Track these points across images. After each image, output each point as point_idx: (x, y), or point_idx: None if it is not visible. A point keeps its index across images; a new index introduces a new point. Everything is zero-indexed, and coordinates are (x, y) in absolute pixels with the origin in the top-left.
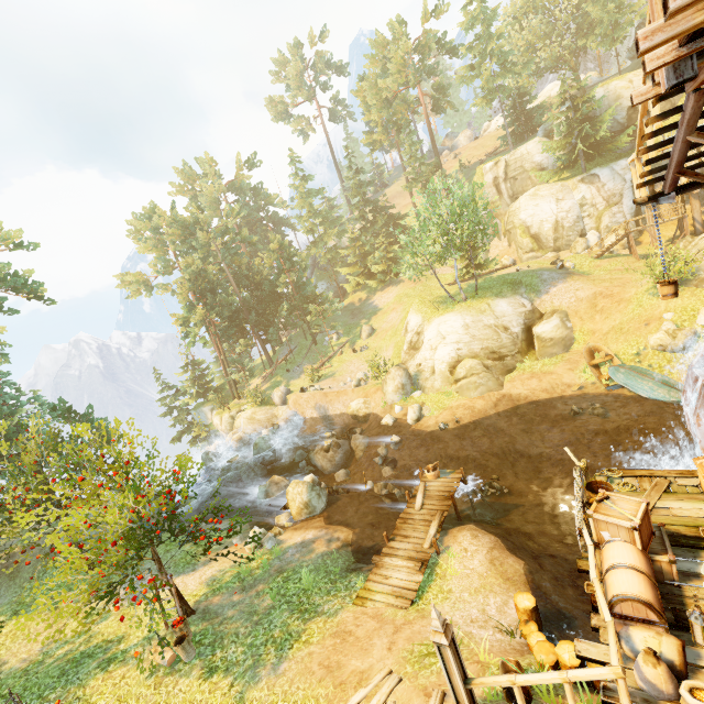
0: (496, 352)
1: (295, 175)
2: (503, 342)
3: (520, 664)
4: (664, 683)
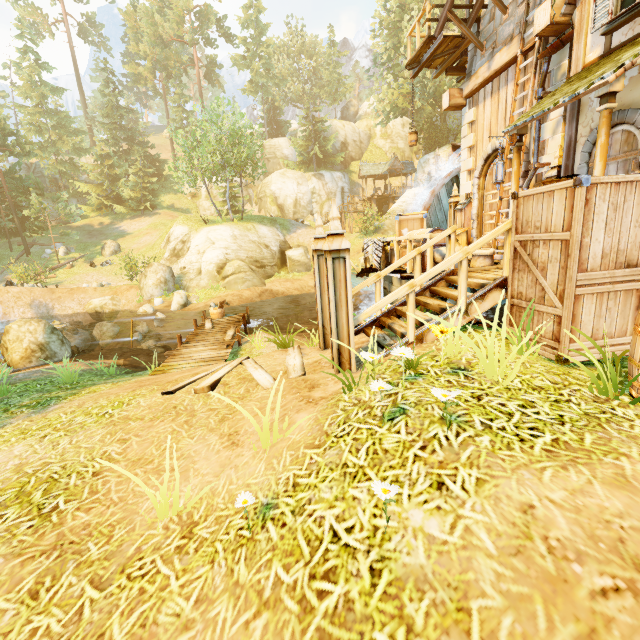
0: (259, 261)
1: (23, 52)
2: (265, 255)
3: None
4: None
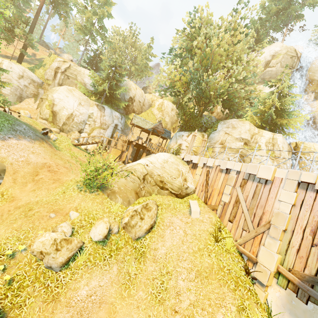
0: None
1: None
2: None
3: None
4: None
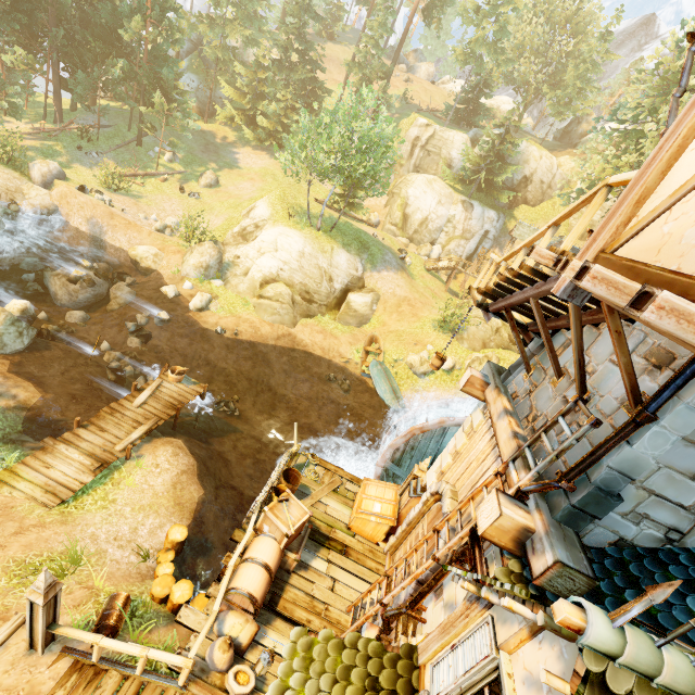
0: (310, 294)
1: None
2: (321, 289)
3: (130, 599)
4: (223, 664)
